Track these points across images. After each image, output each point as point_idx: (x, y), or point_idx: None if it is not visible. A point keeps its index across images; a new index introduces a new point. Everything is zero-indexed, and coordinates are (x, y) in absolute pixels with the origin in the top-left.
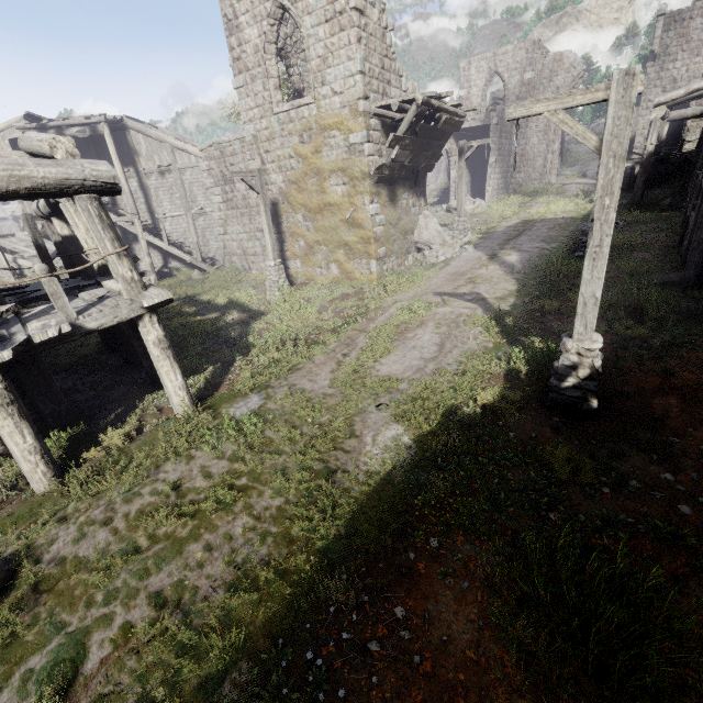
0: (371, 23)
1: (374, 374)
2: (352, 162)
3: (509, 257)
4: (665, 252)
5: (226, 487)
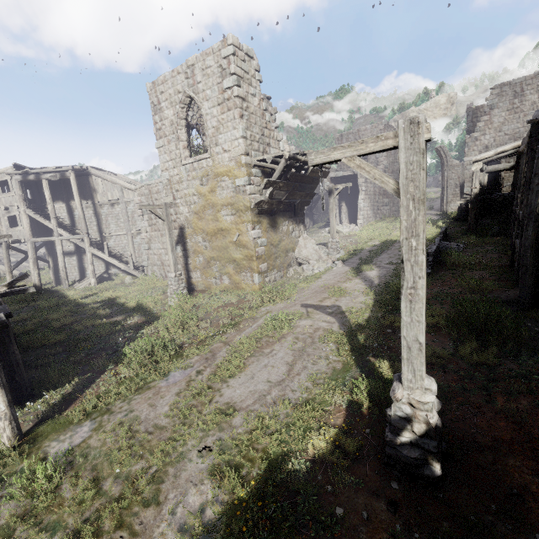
0: (252, 106)
1: (215, 399)
2: (237, 198)
3: (370, 272)
4: (500, 271)
5: None
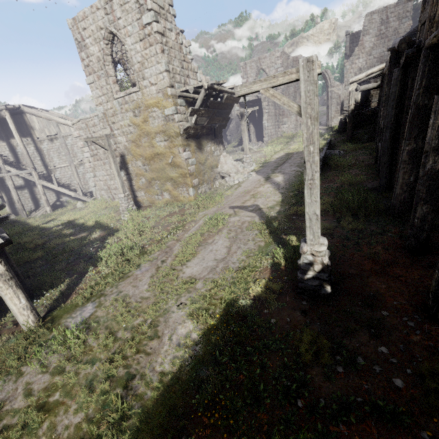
0: (171, 41)
1: (180, 276)
2: (168, 126)
3: (277, 178)
4: (368, 168)
5: (39, 406)
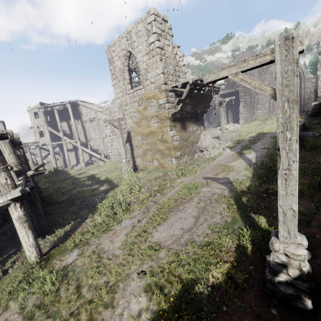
0: (168, 52)
1: (148, 239)
2: (160, 112)
3: (249, 155)
4: None
5: None
